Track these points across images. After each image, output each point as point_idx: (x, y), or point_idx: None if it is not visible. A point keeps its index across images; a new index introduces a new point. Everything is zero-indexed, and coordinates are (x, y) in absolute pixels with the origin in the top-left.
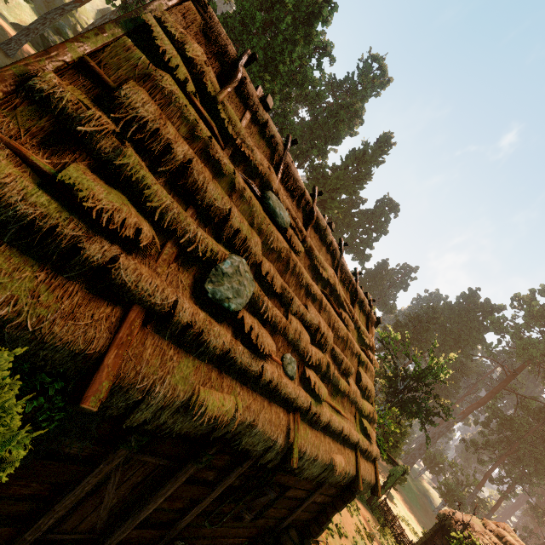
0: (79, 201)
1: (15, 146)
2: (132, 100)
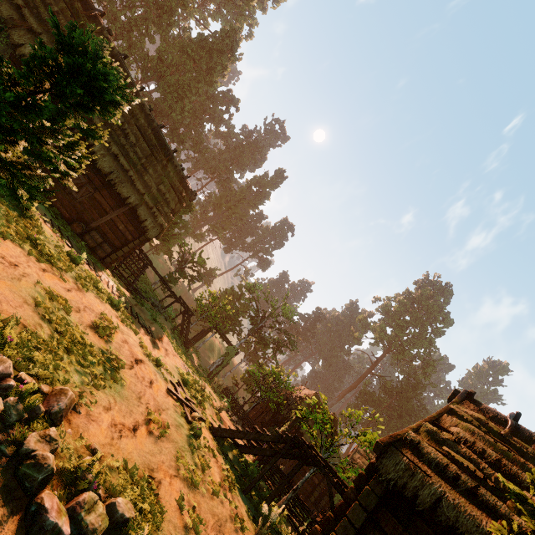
0: None
1: None
2: None
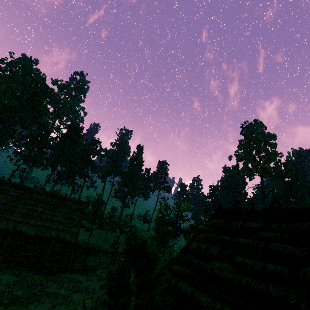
0: None
1: None
2: None
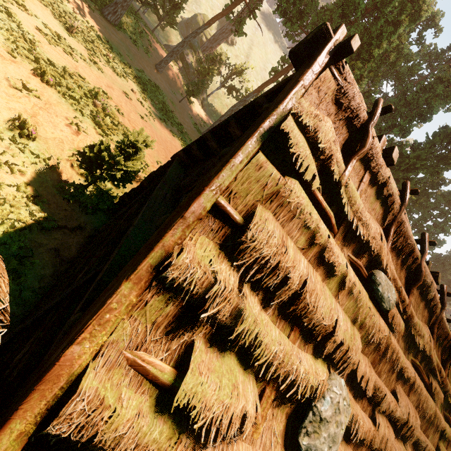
0: (190, 403)
1: (139, 362)
2: (258, 241)
